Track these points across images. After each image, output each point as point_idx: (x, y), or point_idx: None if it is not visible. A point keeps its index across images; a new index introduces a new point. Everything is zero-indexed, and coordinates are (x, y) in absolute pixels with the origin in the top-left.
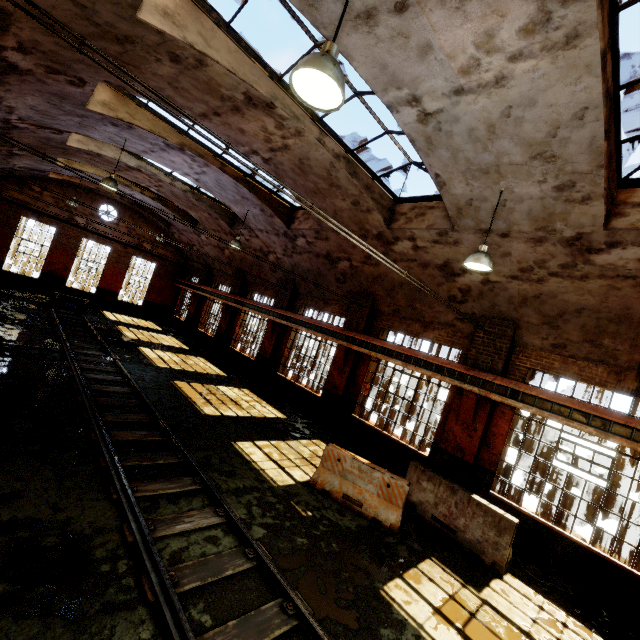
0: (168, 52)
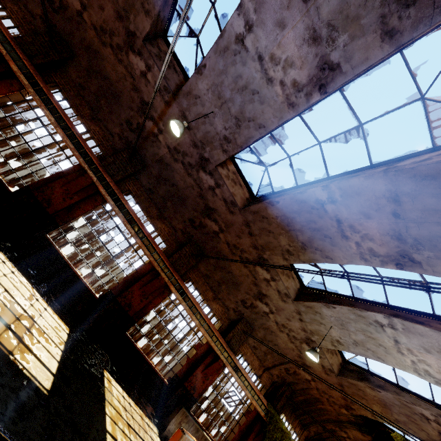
0: None
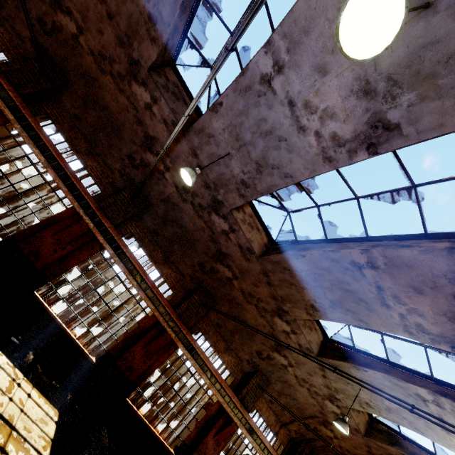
0: None
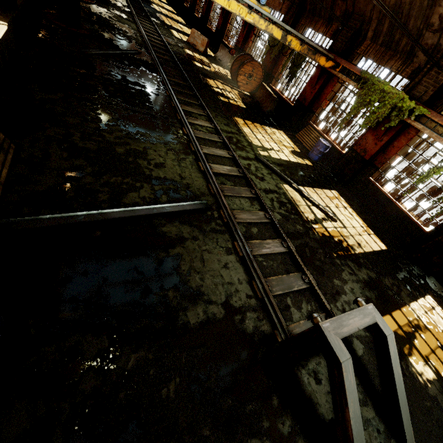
0: None
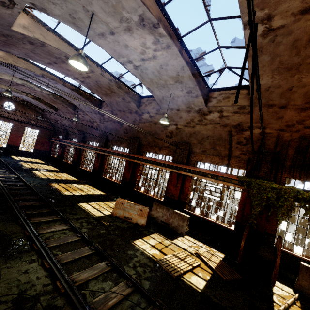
0: (28, 41)
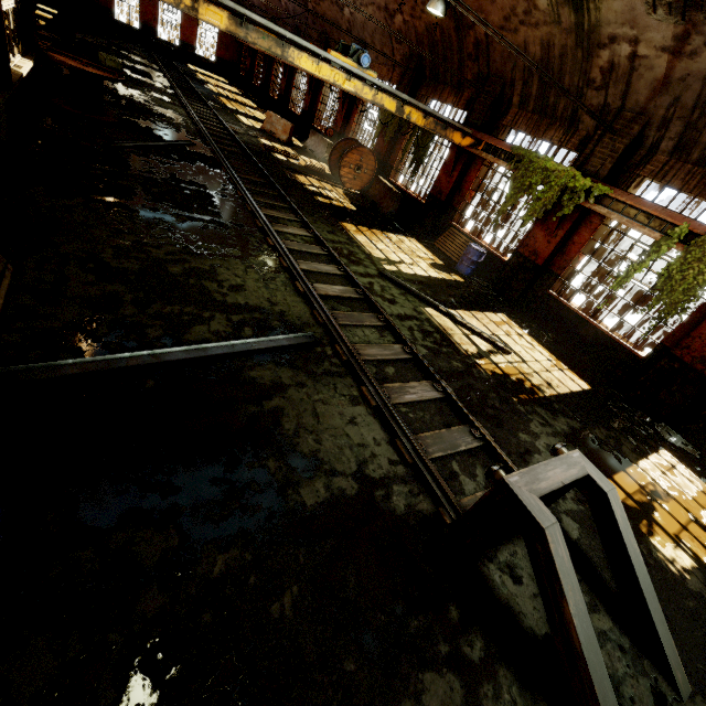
0: None
